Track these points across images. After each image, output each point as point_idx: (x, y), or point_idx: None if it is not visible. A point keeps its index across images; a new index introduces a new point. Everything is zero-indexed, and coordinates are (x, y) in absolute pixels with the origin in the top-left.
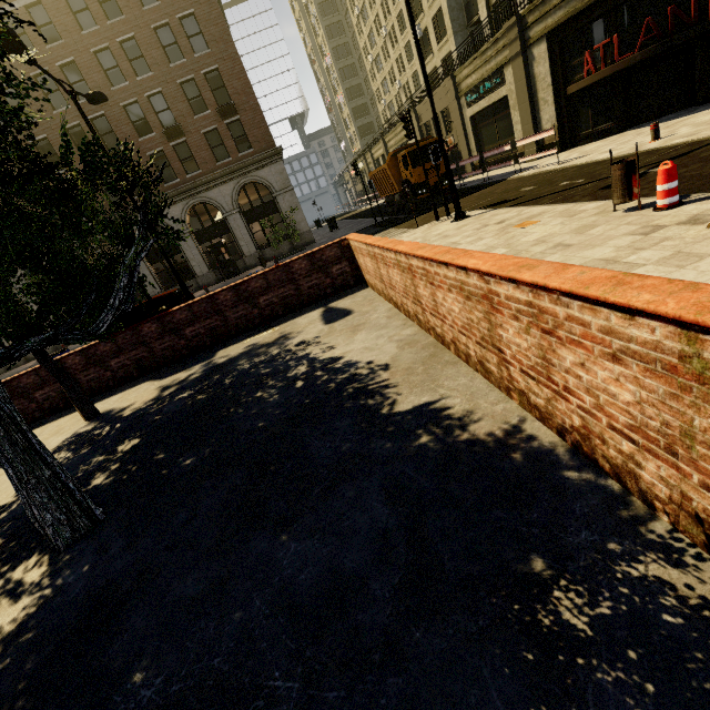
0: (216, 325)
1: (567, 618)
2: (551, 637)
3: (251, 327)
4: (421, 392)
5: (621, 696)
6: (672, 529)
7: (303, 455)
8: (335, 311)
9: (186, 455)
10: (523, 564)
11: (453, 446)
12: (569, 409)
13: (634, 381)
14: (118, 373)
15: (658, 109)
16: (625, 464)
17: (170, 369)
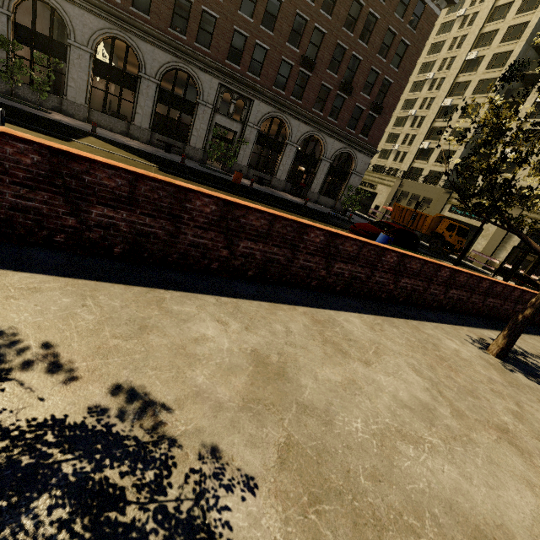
0: None
1: None
2: None
3: None
4: None
5: None
6: None
7: None
8: None
9: None
10: None
11: None
12: None
13: None
14: (536, 318)
15: None
16: None
17: None
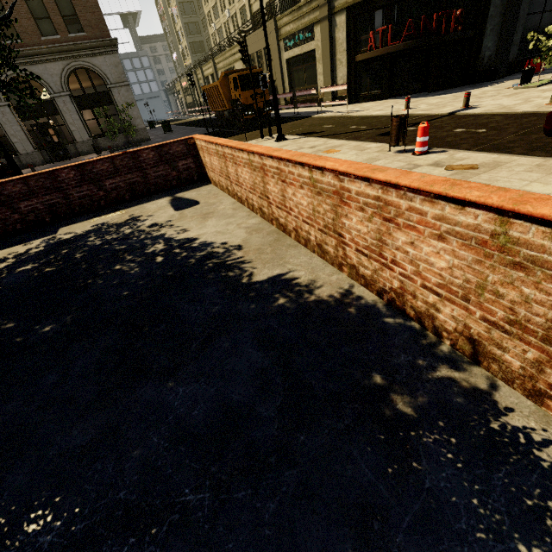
0: (57, 202)
1: (401, 409)
2: (393, 422)
3: (96, 208)
4: (272, 266)
5: (439, 448)
6: (452, 349)
7: (176, 317)
8: (183, 200)
9: (44, 323)
10: (368, 380)
11: (305, 305)
12: (392, 276)
13: (451, 253)
14: None
15: (407, 88)
16: (427, 310)
17: (1, 243)
